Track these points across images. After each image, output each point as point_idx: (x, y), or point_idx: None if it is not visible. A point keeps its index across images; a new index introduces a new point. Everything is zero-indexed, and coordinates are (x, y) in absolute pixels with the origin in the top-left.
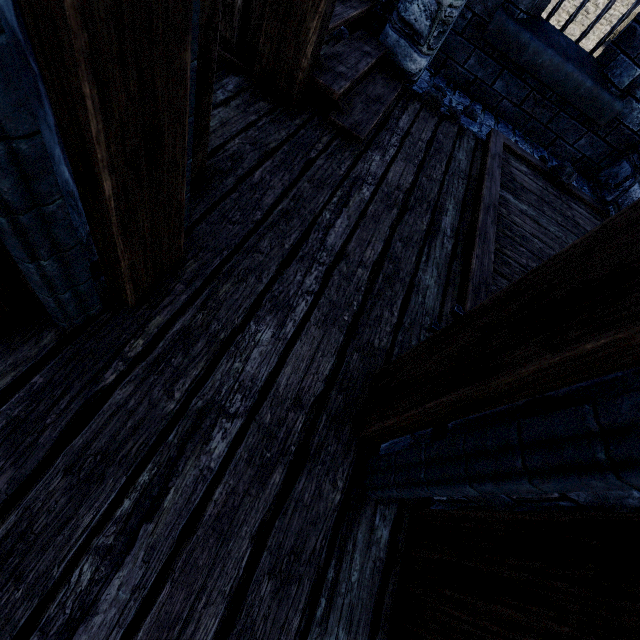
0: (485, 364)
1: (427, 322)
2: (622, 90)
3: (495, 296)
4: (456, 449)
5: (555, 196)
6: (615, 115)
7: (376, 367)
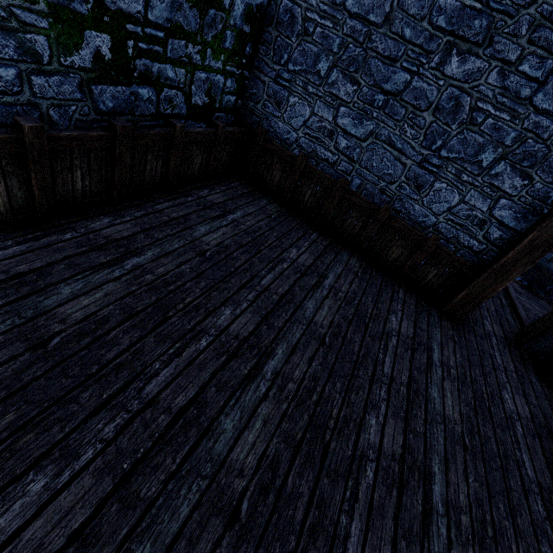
0: (551, 321)
1: (515, 328)
2: (548, 260)
3: (548, 313)
4: (549, 334)
5: (532, 296)
6: (547, 268)
7: (510, 335)
